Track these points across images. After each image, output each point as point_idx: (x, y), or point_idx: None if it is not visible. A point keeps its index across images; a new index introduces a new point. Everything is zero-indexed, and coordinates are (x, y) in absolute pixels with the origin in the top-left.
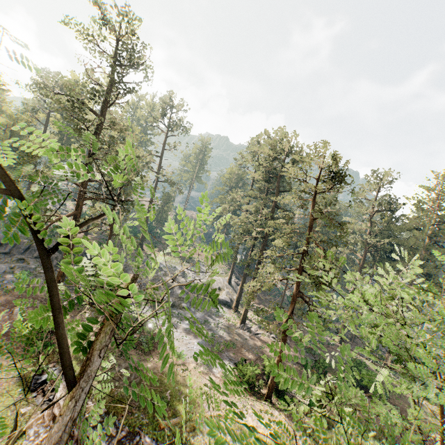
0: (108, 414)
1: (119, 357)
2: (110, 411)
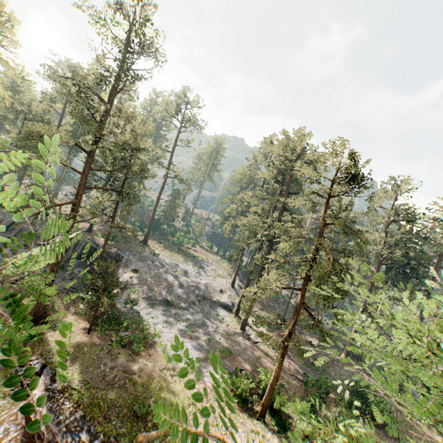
0: (83, 418)
1: (106, 355)
2: (87, 415)
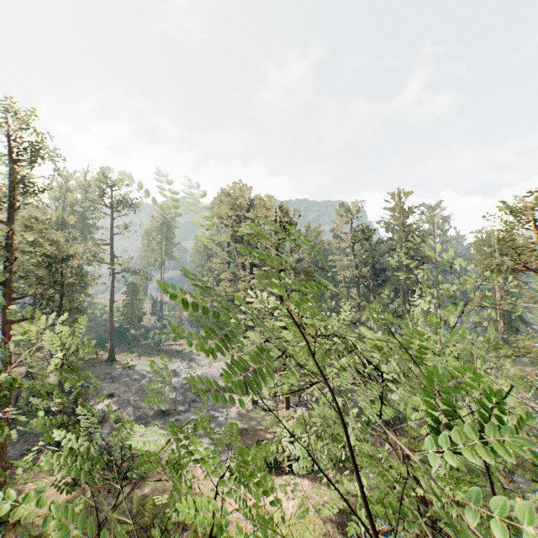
0: None
1: (106, 496)
2: None
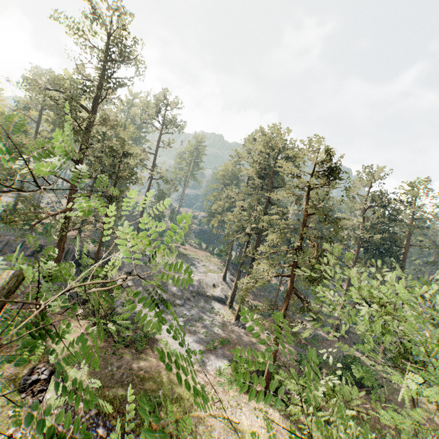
0: (98, 415)
1: (111, 356)
2: (101, 412)
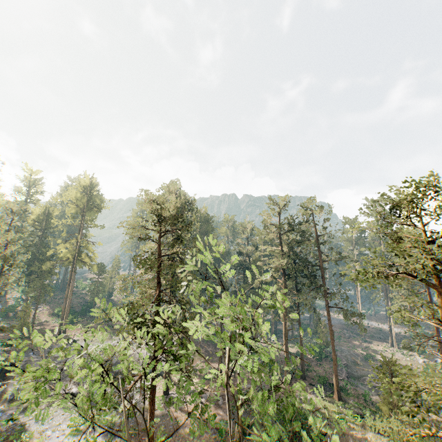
0: None
1: None
2: None
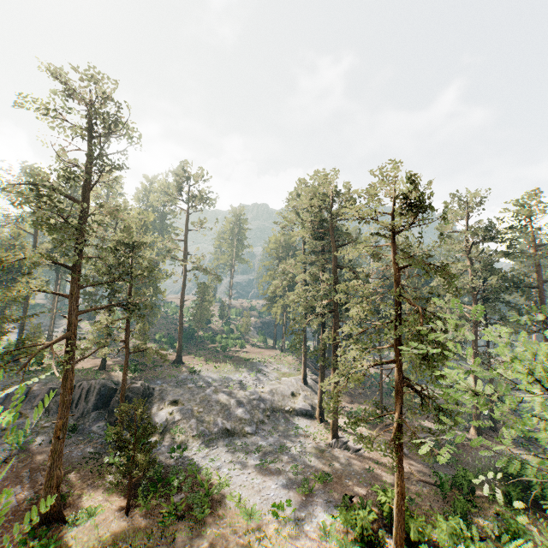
0: None
1: (158, 540)
2: None
